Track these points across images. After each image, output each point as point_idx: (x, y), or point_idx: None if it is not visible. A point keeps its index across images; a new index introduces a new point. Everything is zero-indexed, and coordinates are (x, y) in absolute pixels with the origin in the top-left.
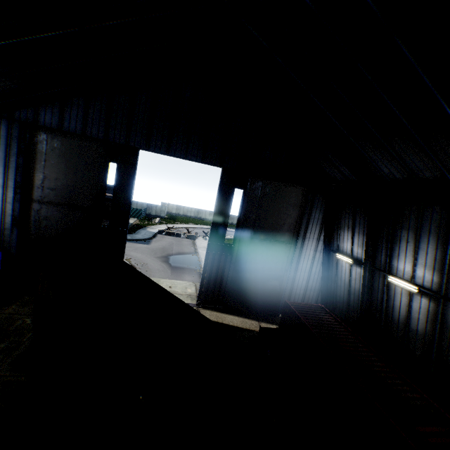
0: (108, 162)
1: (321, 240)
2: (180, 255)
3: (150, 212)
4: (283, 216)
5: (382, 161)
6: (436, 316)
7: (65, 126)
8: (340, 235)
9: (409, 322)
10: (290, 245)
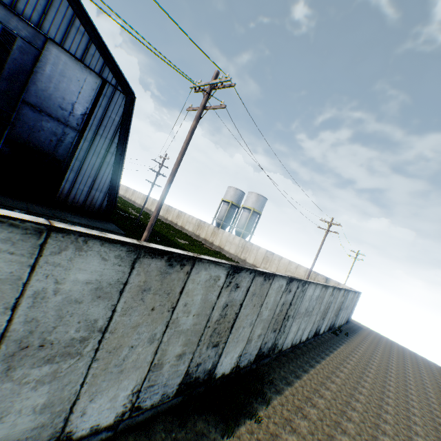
0: None
1: None
2: None
3: None
4: None
5: None
6: None
7: None
8: None
9: None
10: None
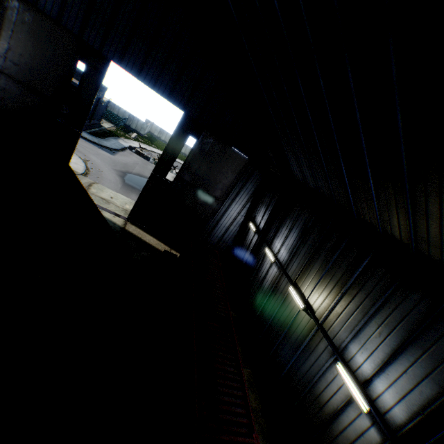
0: (77, 60)
1: (246, 208)
2: (138, 176)
3: (130, 125)
4: (221, 176)
5: (293, 162)
6: (276, 280)
7: (40, 3)
8: (259, 209)
9: (264, 281)
10: (218, 201)
